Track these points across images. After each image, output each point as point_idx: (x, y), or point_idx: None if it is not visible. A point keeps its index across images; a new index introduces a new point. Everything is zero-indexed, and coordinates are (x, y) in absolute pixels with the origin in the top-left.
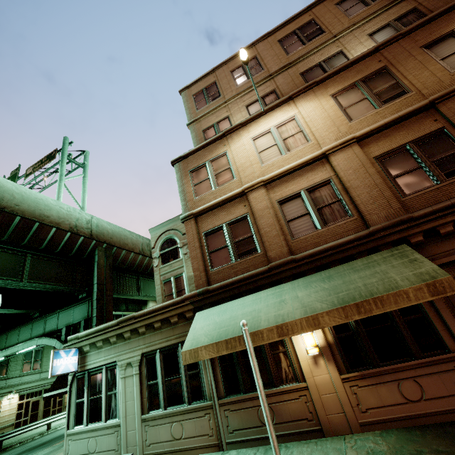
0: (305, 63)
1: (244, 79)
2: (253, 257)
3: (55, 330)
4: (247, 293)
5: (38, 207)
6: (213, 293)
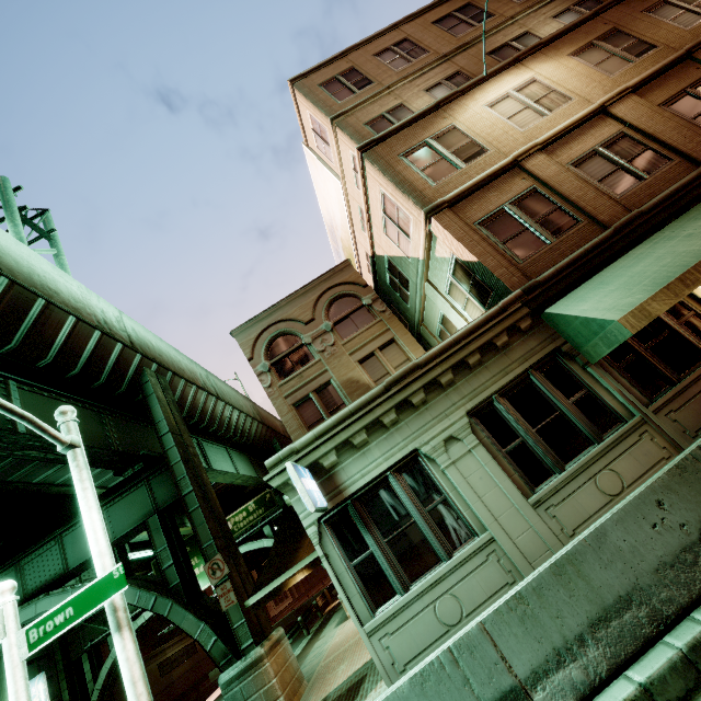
0: (487, 44)
1: (404, 62)
2: (576, 230)
3: (61, 575)
4: (602, 266)
5: (31, 269)
6: (555, 280)
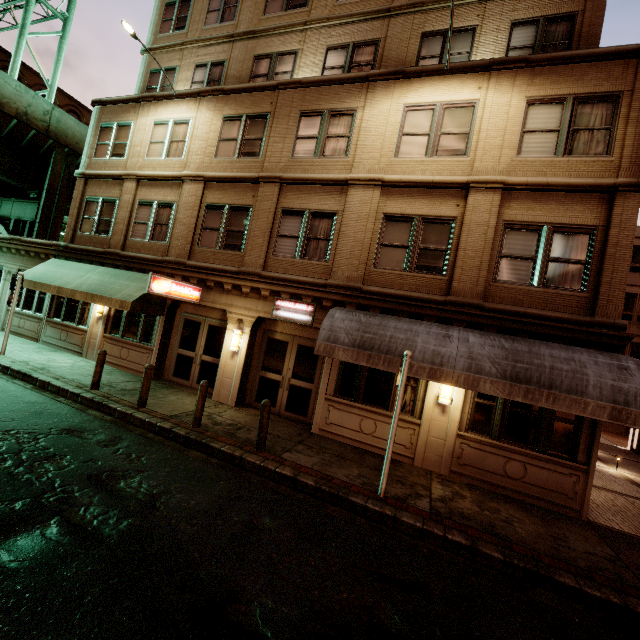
0: (266, 43)
1: (215, 20)
2: (104, 238)
3: (8, 217)
4: (86, 261)
5: None
6: (67, 251)
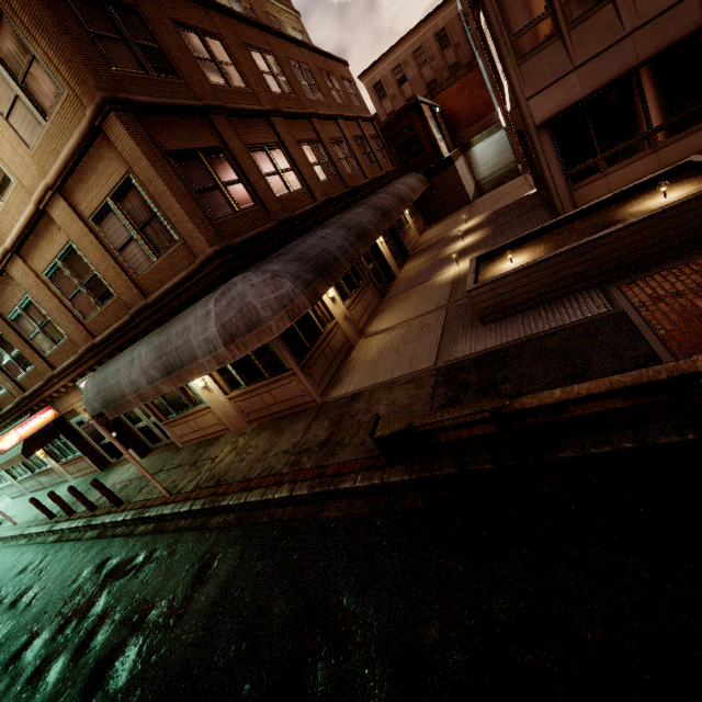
0: None
1: None
2: None
3: None
4: None
5: None
6: None
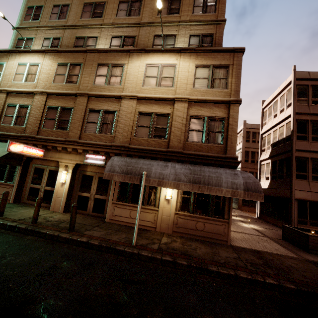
0: (82, 31)
1: (55, 17)
2: None
3: None
4: None
5: None
6: None
